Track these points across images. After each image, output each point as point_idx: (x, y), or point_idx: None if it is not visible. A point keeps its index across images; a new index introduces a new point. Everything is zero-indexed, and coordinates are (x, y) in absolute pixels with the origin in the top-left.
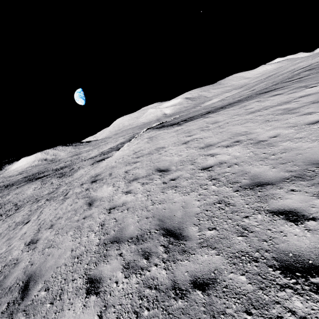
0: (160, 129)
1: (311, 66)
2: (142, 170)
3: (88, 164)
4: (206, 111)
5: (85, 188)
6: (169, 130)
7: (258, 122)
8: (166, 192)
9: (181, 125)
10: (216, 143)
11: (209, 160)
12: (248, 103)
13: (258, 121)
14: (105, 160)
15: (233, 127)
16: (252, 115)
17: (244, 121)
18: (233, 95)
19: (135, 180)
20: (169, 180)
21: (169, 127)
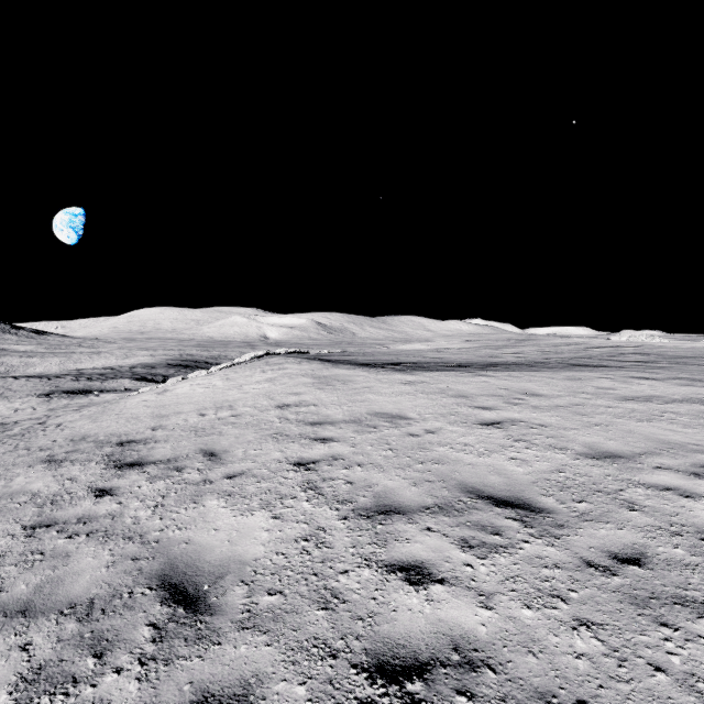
0: (340, 366)
1: (624, 349)
2: (393, 478)
3: (29, 390)
4: (440, 362)
5: (90, 486)
6: (376, 374)
7: (696, 428)
8: (691, 627)
9: (411, 373)
10: (628, 453)
11: (700, 511)
12: (583, 376)
13: (695, 427)
14: (100, 395)
15: (623, 422)
16: (642, 405)
17: (638, 414)
18: (463, 349)
19: (399, 513)
20: (609, 559)
21: (369, 368)
